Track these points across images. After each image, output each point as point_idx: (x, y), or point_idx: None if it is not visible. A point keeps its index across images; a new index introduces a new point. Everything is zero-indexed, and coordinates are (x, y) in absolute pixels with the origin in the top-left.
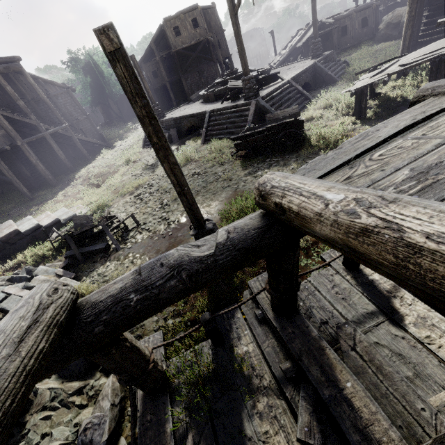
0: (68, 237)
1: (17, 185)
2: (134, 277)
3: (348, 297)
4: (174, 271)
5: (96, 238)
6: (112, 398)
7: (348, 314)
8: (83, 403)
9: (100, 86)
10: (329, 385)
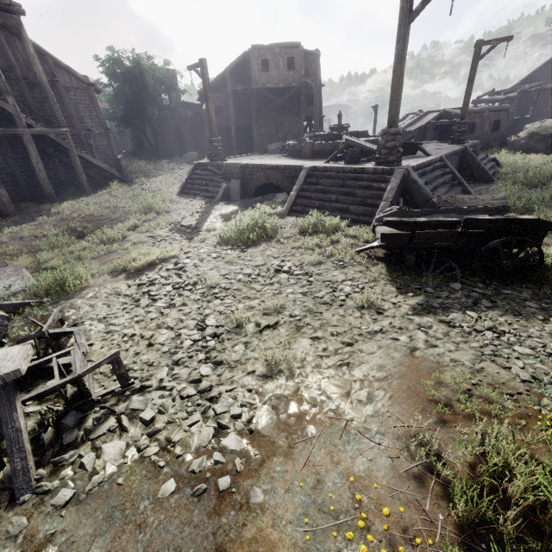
0: None
1: None
2: None
3: None
4: None
5: None
6: None
7: None
8: None
9: (140, 103)
10: None
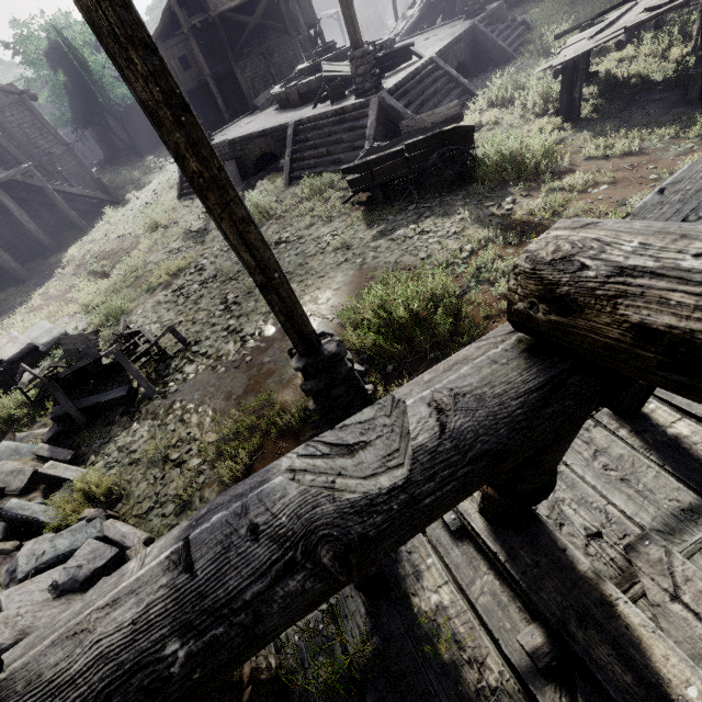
0: (49, 383)
1: None
2: (172, 582)
3: (632, 477)
4: (294, 551)
5: (109, 377)
6: None
7: (640, 514)
8: None
9: (85, 90)
10: (648, 695)
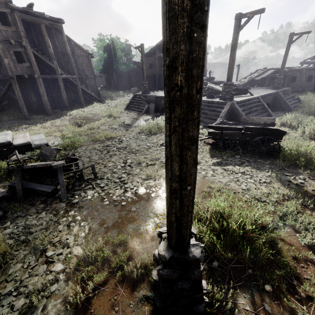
0: (16, 168)
1: (21, 105)
2: None
3: None
4: None
5: (50, 175)
6: None
7: None
8: None
9: (111, 62)
10: None
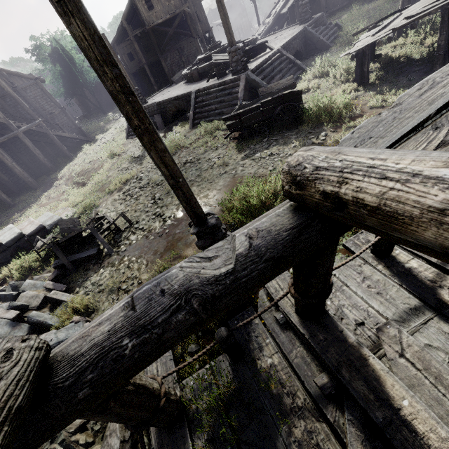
0: (53, 246)
1: None
2: (126, 314)
3: (383, 291)
4: (180, 300)
5: (86, 243)
6: (121, 433)
7: (386, 312)
8: (88, 441)
9: (72, 75)
10: (381, 405)
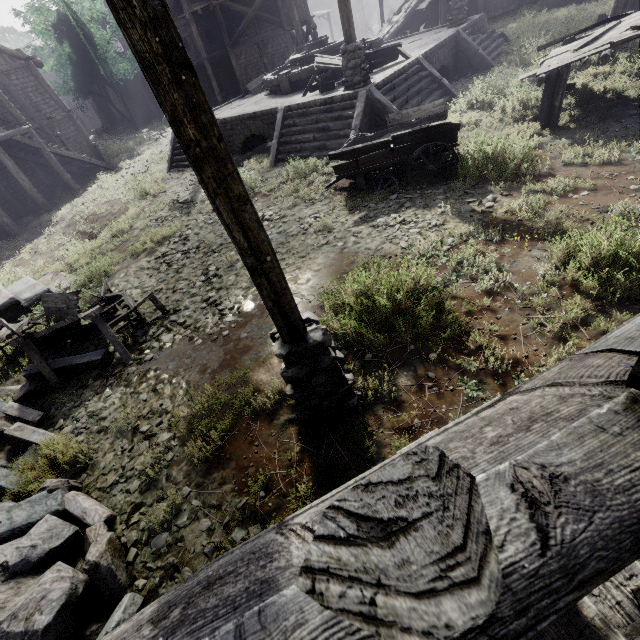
0: (24, 342)
1: None
2: None
3: None
4: None
5: (87, 338)
6: None
7: None
8: None
9: (89, 62)
10: None
